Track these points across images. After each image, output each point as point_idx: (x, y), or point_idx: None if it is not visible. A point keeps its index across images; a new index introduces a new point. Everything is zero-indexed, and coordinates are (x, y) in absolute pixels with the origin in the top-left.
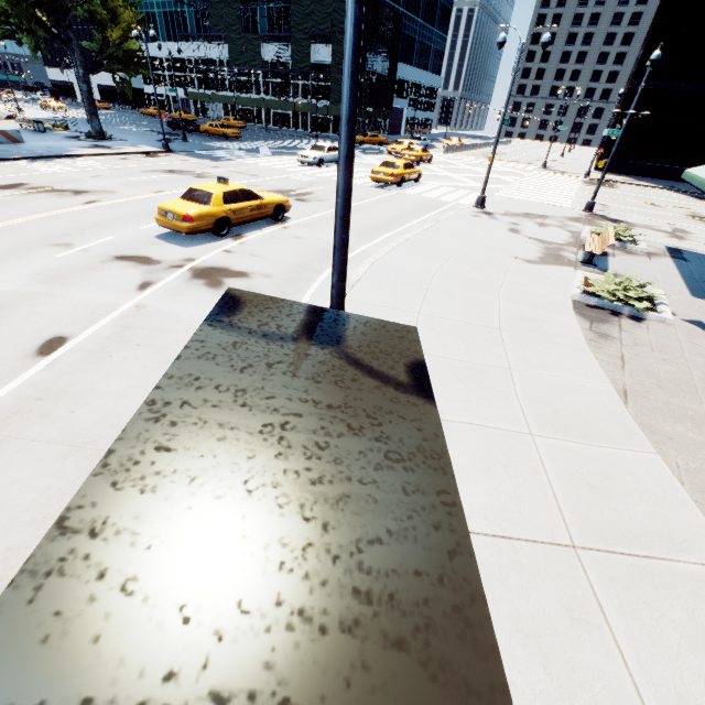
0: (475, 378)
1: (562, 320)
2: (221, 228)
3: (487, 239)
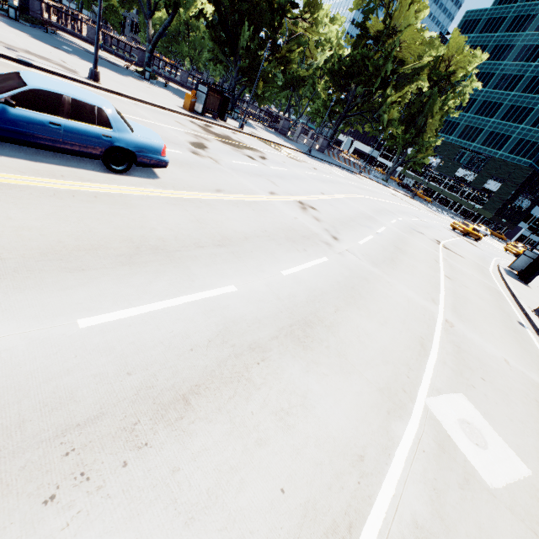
0: None
1: None
2: (465, 234)
3: None
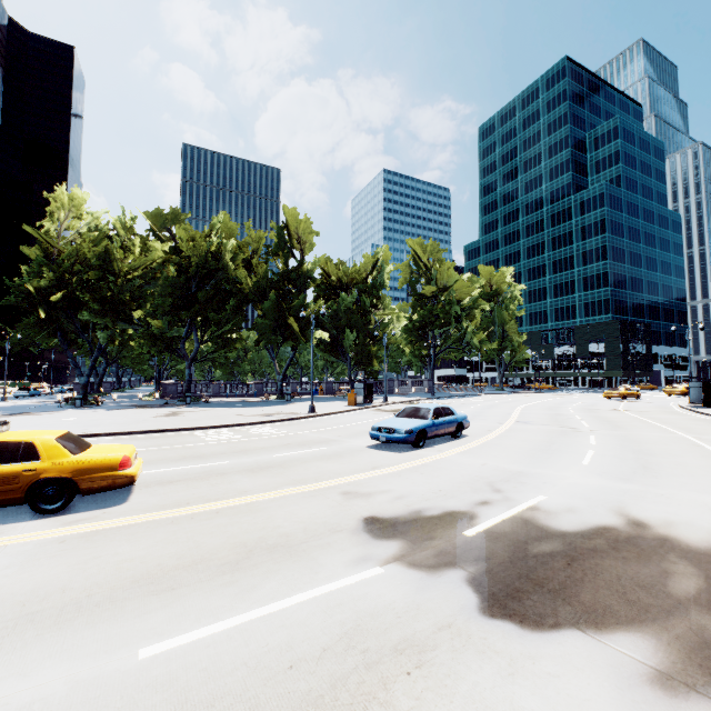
0: None
1: None
2: (624, 397)
3: None
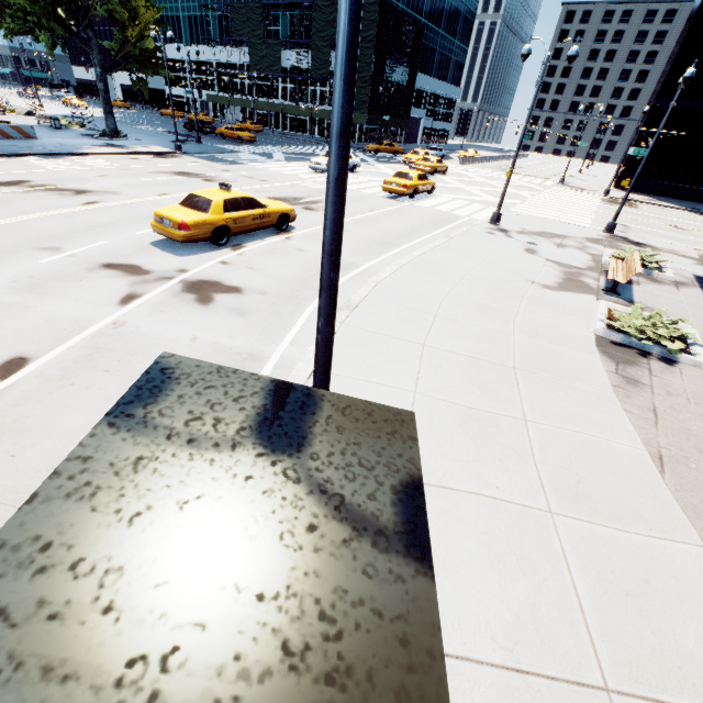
0: (485, 431)
1: (584, 359)
2: (220, 237)
3: (502, 260)
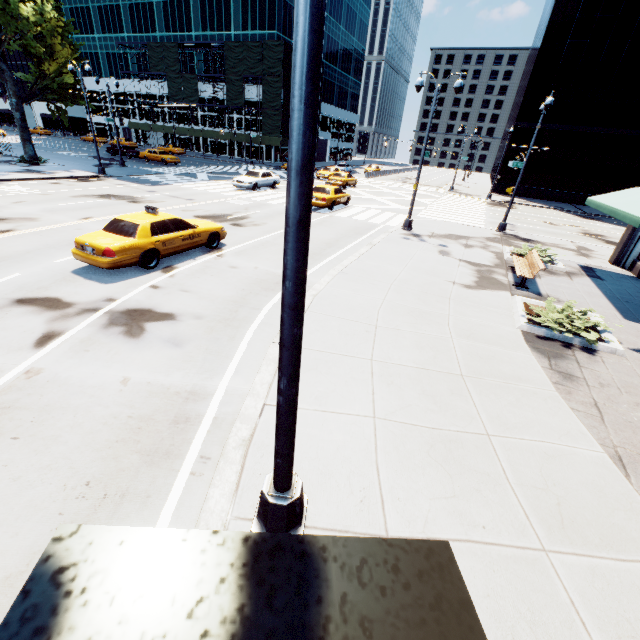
0: (453, 455)
1: (520, 357)
2: (149, 260)
3: (422, 263)
